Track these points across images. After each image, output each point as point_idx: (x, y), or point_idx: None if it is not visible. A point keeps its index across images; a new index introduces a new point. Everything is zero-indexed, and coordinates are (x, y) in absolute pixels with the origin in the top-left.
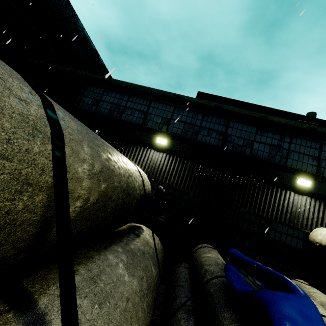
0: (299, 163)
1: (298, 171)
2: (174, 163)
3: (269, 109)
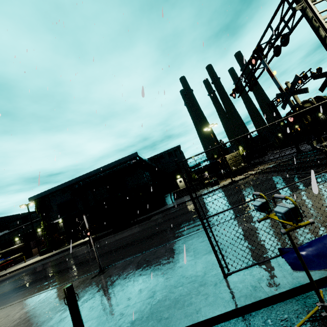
0: (17, 235)
1: (16, 237)
2: (0, 249)
3: (22, 218)
